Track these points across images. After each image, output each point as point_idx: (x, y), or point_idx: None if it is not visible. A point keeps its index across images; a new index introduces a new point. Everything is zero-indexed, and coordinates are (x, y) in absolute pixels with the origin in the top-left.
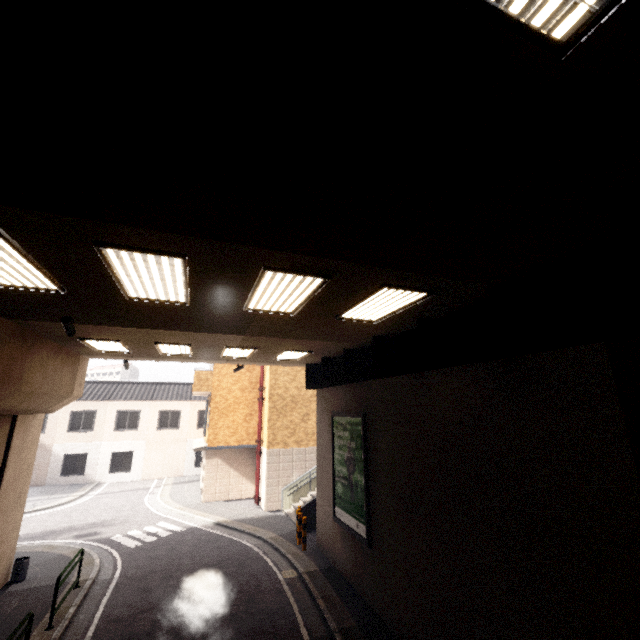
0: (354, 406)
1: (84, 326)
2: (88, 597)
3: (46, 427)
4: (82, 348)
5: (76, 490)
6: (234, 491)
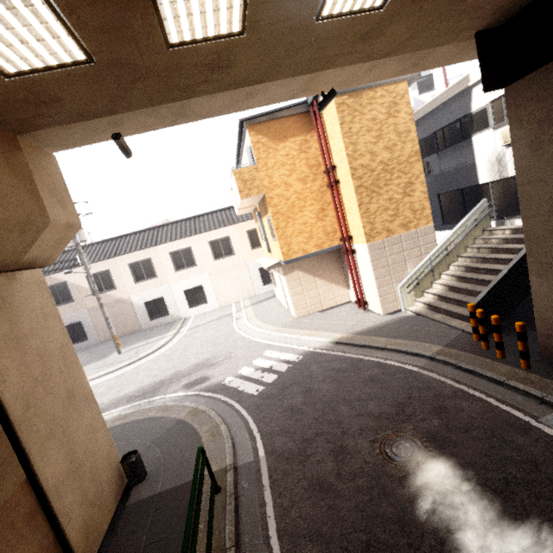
0: None
1: None
2: (241, 511)
3: (115, 284)
4: None
5: (168, 330)
6: (326, 300)
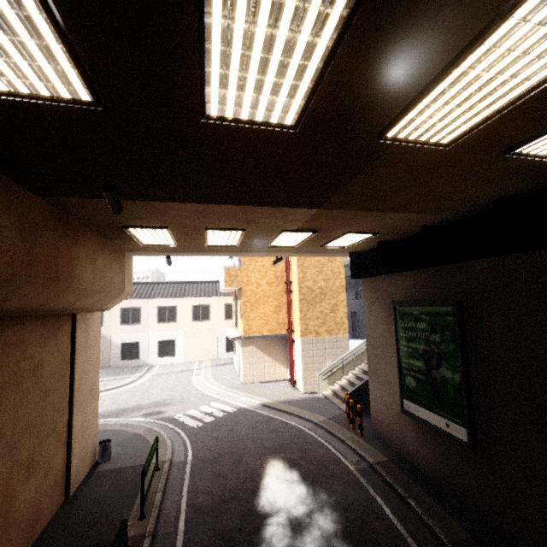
0: (435, 294)
1: (129, 204)
2: (169, 481)
3: (103, 322)
4: (126, 242)
5: (135, 372)
6: (269, 374)
